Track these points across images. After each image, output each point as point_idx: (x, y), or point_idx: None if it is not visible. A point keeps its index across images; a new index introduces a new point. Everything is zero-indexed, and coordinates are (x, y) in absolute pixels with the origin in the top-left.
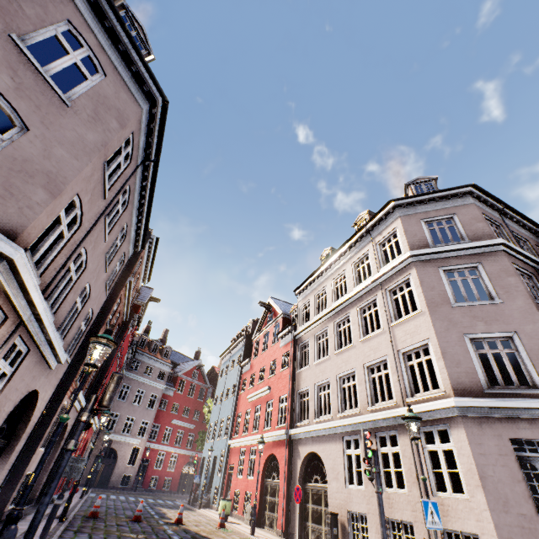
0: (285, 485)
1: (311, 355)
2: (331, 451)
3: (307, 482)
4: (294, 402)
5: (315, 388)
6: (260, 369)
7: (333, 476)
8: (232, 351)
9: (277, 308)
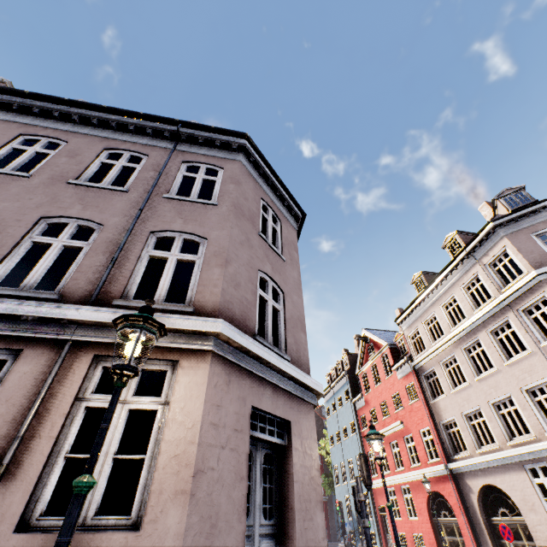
0: (467, 522)
1: (443, 384)
2: (513, 482)
3: (491, 516)
4: (440, 434)
5: (463, 418)
6: (380, 403)
7: (528, 507)
8: (333, 388)
9: (378, 340)
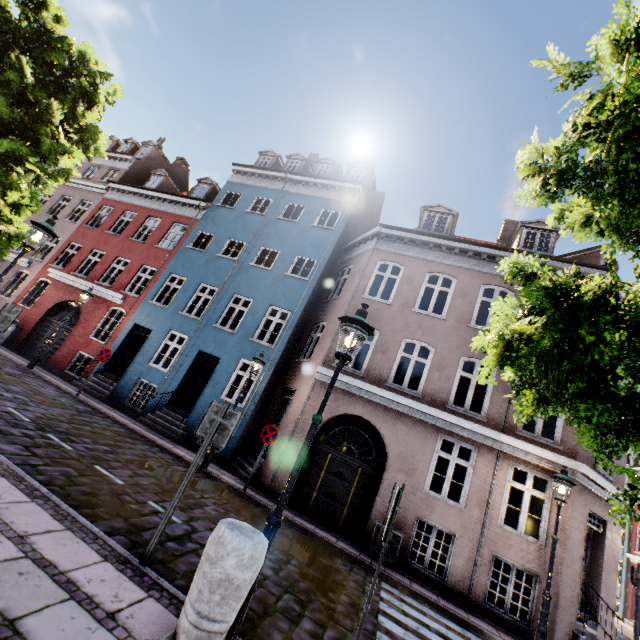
0: None
1: None
2: None
3: None
4: None
5: None
6: None
7: None
8: None
9: None
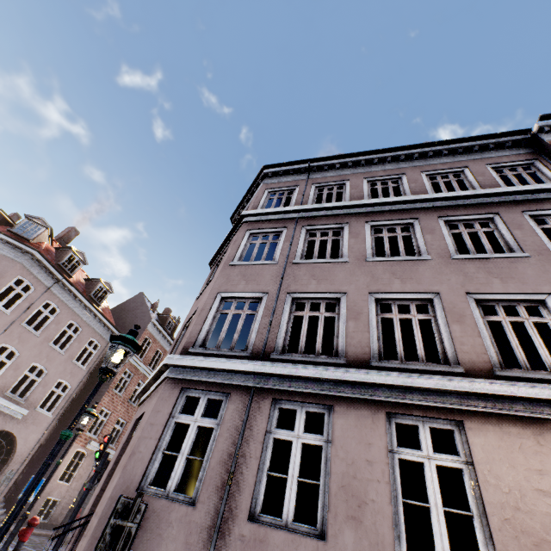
0: None
1: None
2: None
3: None
4: None
5: None
6: None
7: None
8: None
9: None
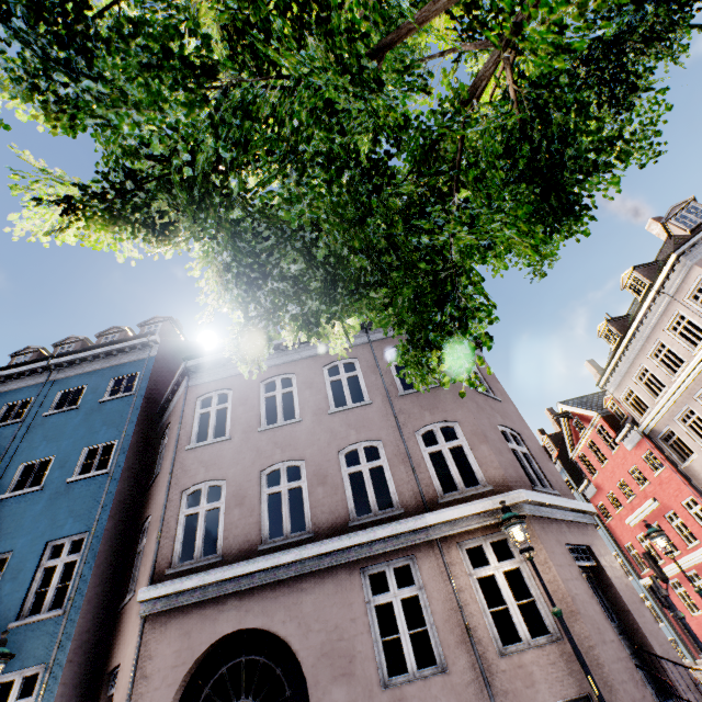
0: None
1: (688, 443)
2: None
3: None
4: None
5: None
6: (616, 484)
7: None
8: None
9: (584, 412)
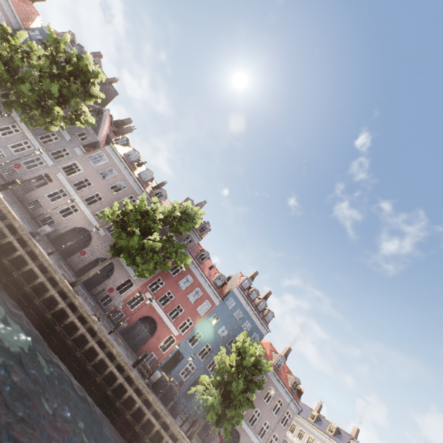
0: None
1: None
2: None
3: None
4: None
5: None
6: None
7: None
8: None
9: None
